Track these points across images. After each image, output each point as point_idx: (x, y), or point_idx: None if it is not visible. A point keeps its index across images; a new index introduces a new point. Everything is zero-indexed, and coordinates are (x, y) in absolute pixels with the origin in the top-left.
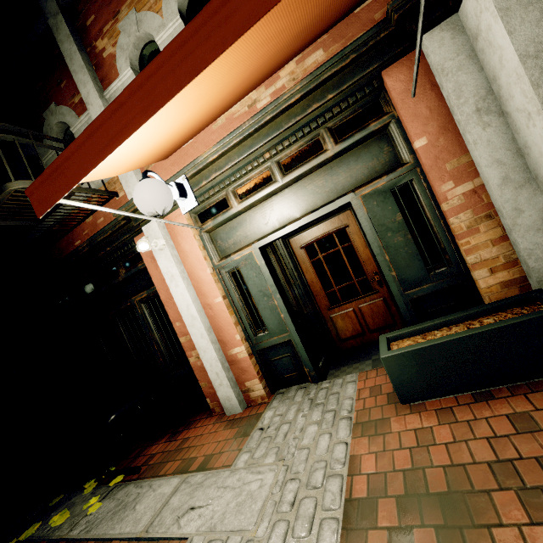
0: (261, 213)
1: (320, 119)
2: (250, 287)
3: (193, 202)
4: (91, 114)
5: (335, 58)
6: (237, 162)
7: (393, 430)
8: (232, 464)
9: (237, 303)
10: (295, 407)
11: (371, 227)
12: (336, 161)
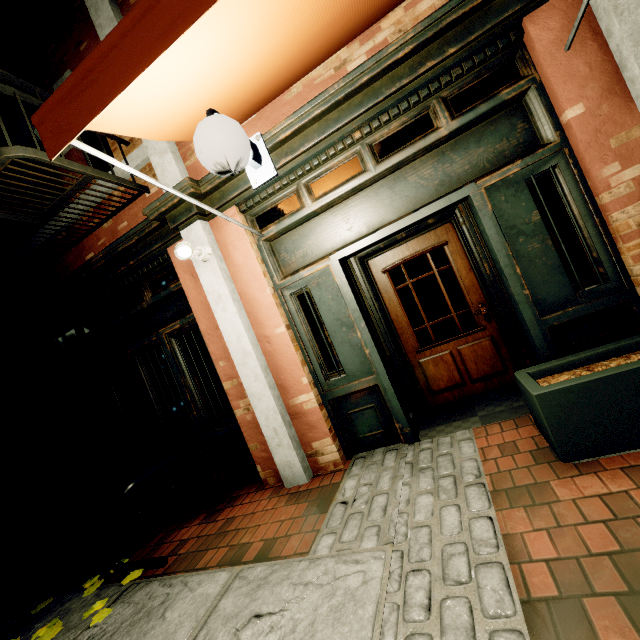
0: (343, 214)
1: (433, 84)
2: (323, 314)
3: (269, 170)
4: None
5: None
6: (316, 143)
7: (559, 498)
8: (310, 551)
9: (305, 336)
10: (389, 474)
11: (497, 230)
12: (450, 143)
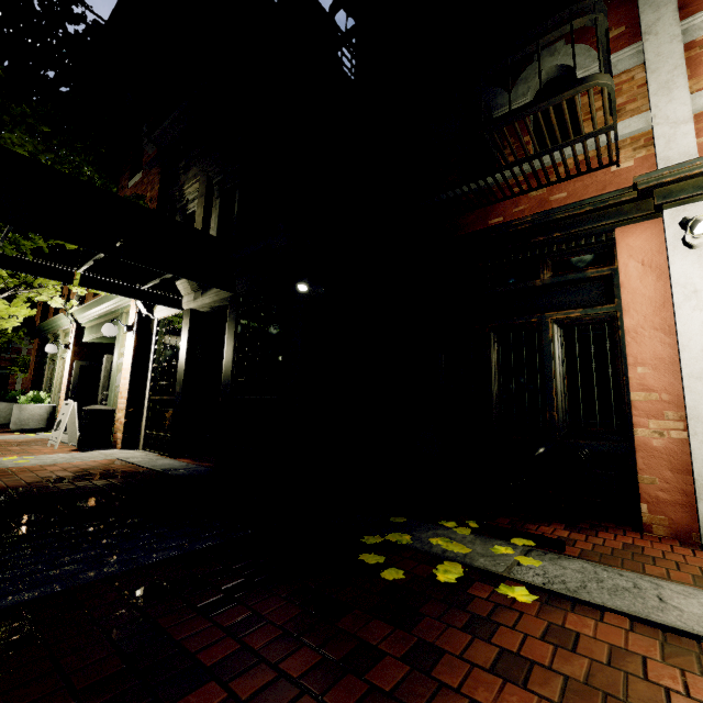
0: None
1: None
2: None
3: None
4: (646, 47)
5: None
6: None
7: None
8: None
9: None
10: None
11: None
12: None
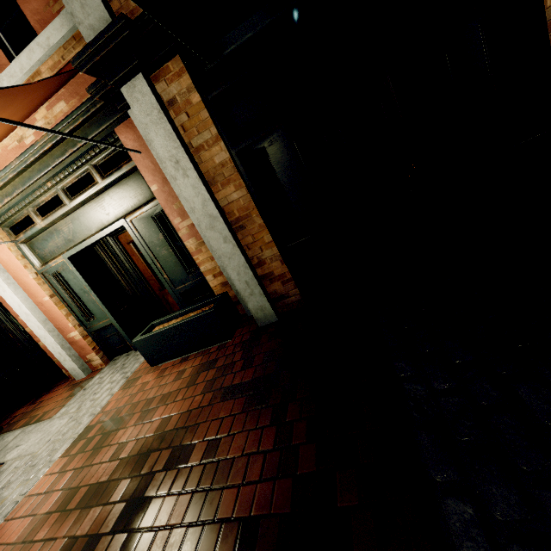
0: (64, 228)
1: (82, 159)
2: (73, 286)
3: None
4: None
5: (68, 118)
6: (23, 190)
7: (138, 384)
8: (54, 416)
9: (67, 298)
10: (112, 371)
11: (143, 244)
12: (109, 191)
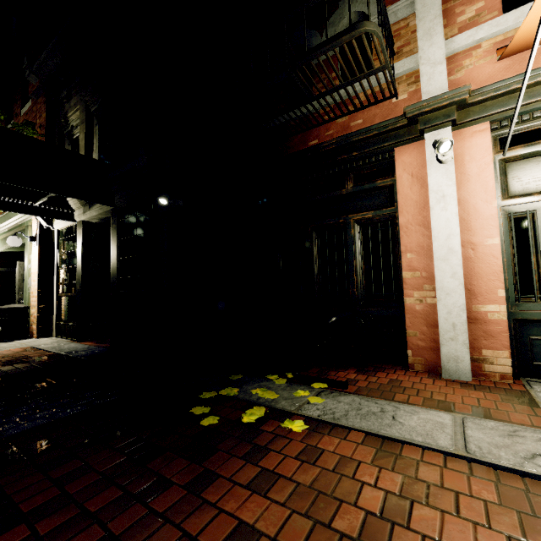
0: None
1: None
2: None
3: None
4: None
5: None
6: None
7: None
8: None
9: (509, 255)
10: None
11: None
12: None
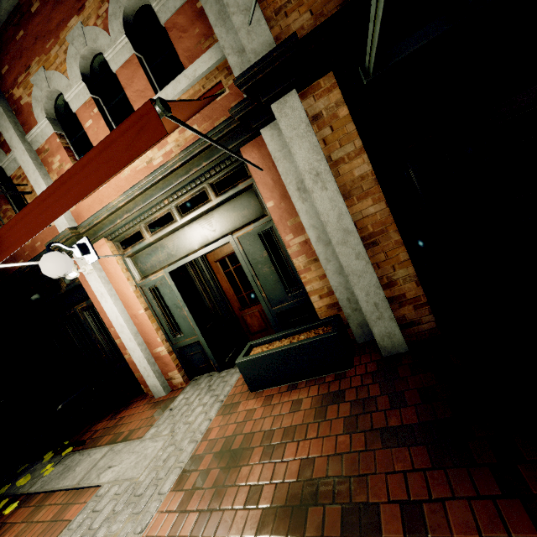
0: (169, 244)
1: (202, 177)
2: (167, 300)
3: (94, 257)
4: (16, 156)
5: (201, 139)
6: (142, 206)
7: (239, 410)
8: (144, 436)
9: (158, 312)
10: (198, 392)
11: (246, 261)
12: (219, 208)
